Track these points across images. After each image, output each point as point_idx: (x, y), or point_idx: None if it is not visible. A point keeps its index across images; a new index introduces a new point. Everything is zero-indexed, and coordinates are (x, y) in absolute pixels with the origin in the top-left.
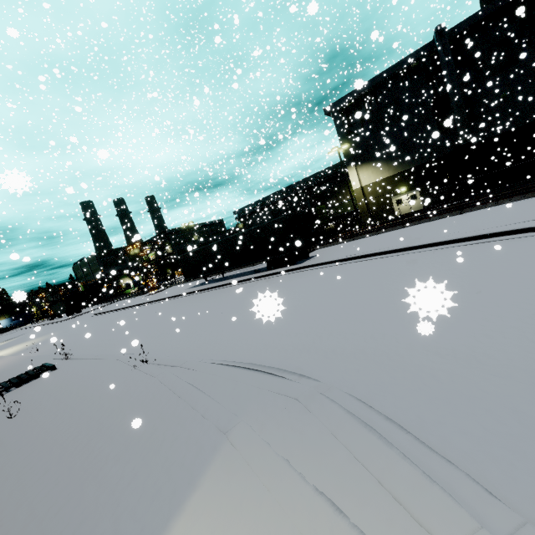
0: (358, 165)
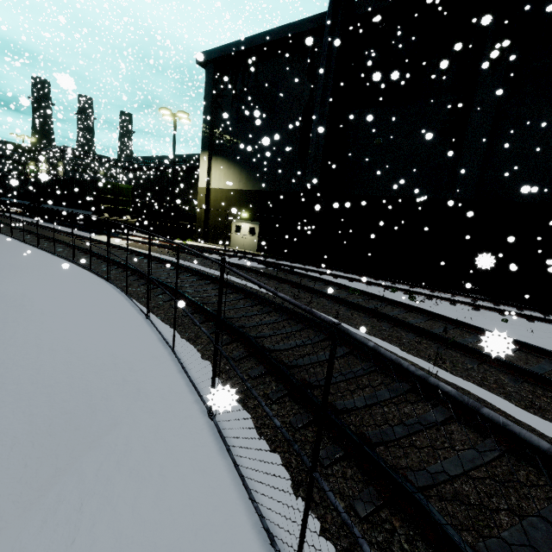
0: (214, 157)
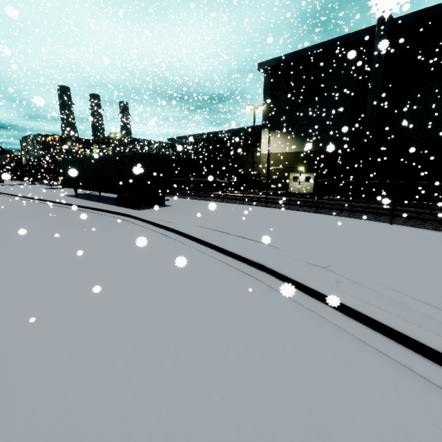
0: (272, 131)
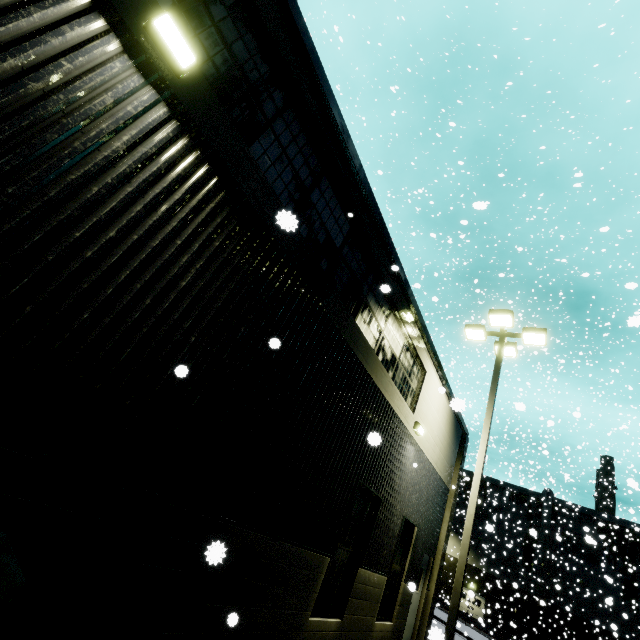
0: None
